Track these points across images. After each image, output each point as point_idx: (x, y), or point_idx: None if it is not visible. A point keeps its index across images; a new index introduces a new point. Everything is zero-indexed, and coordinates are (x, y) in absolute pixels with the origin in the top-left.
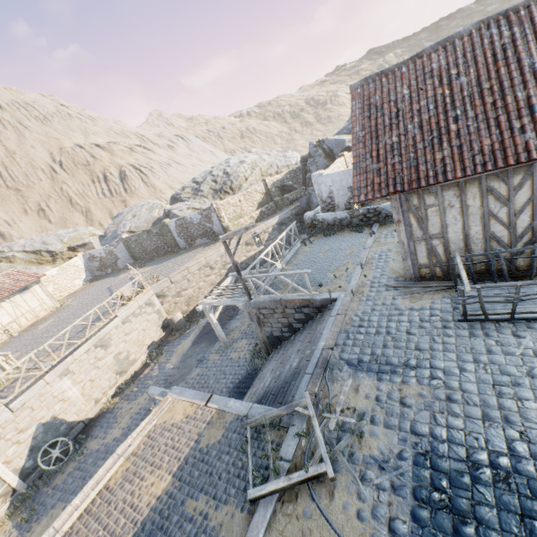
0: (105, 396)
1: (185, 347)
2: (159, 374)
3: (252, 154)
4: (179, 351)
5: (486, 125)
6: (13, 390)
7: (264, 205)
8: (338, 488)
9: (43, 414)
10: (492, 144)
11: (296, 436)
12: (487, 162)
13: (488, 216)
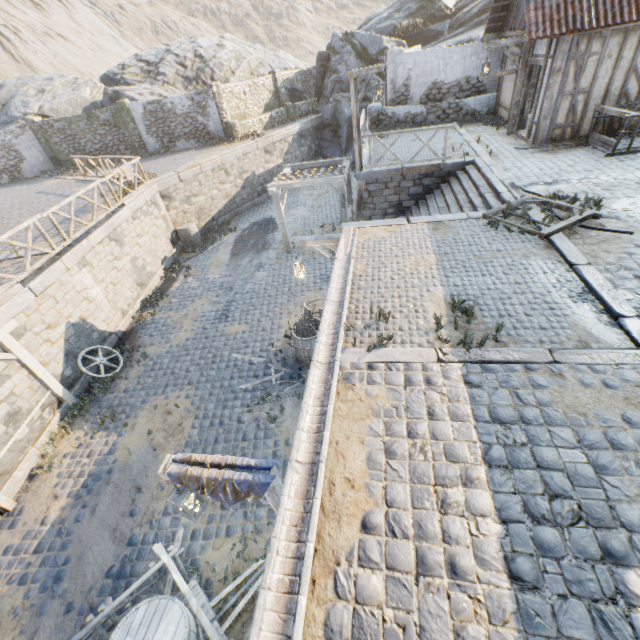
0: (131, 309)
1: (223, 260)
2: (202, 284)
3: (228, 41)
4: (217, 264)
5: None
6: (1, 278)
7: (274, 110)
8: (603, 223)
9: (69, 312)
10: None
11: (544, 210)
12: None
13: (631, 72)
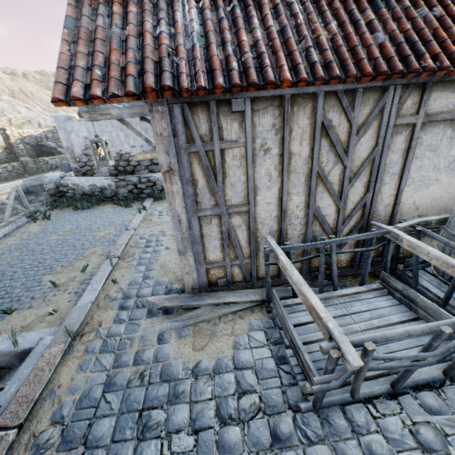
0: None
1: None
2: None
3: (0, 101)
4: None
5: (317, 10)
6: None
7: (1, 164)
8: None
9: None
10: (333, 37)
11: None
12: (332, 61)
13: (317, 178)
